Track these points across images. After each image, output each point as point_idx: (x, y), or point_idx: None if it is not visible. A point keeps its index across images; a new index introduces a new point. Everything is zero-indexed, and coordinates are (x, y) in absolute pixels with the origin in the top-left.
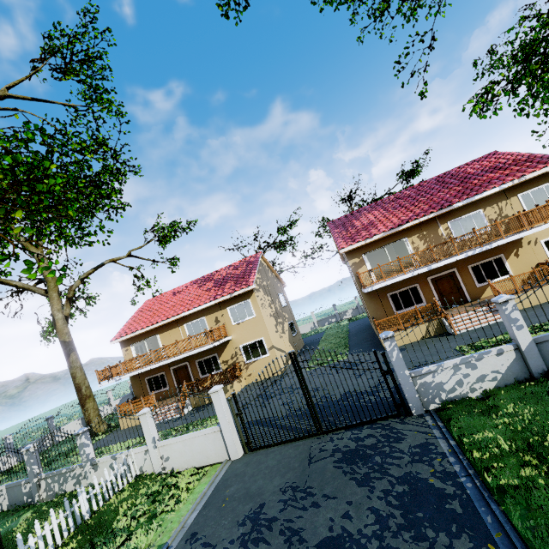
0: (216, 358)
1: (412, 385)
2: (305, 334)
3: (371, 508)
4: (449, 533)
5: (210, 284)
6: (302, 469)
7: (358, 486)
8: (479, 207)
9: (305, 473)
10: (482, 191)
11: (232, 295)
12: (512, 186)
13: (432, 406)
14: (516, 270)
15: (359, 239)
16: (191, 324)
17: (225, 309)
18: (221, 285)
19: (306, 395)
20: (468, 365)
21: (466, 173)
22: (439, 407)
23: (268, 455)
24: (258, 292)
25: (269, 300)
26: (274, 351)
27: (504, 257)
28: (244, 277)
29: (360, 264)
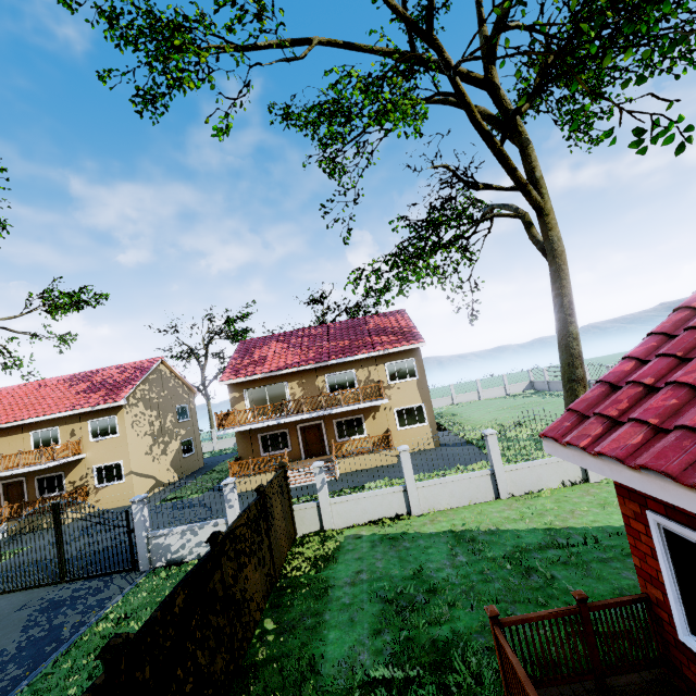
0: (62, 477)
1: (145, 545)
2: (225, 450)
3: (4, 649)
4: (20, 666)
5: (83, 386)
6: (5, 616)
7: (20, 632)
8: (353, 367)
9: (3, 619)
10: (354, 355)
11: (94, 408)
12: (382, 354)
13: (159, 564)
14: (371, 432)
15: (241, 375)
16: (40, 433)
17: (85, 421)
18: (92, 391)
19: (59, 545)
20: (193, 532)
21: (366, 327)
22: (163, 565)
23: (0, 600)
24: (133, 408)
25: (153, 416)
26: (131, 477)
27: (364, 418)
28: (120, 388)
29: (240, 399)
